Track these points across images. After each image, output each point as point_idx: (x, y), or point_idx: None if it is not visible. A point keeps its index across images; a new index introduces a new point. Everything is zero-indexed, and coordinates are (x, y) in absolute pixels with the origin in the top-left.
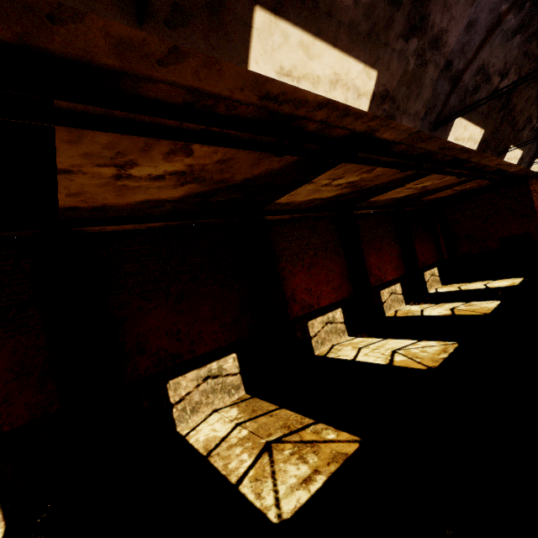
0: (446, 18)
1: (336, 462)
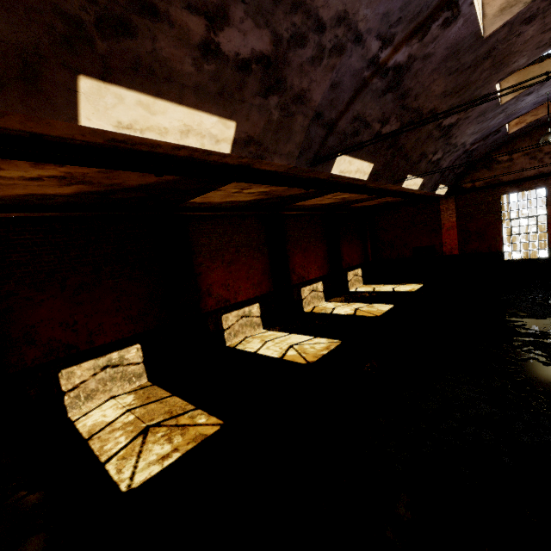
0: (306, 81)
1: (195, 442)
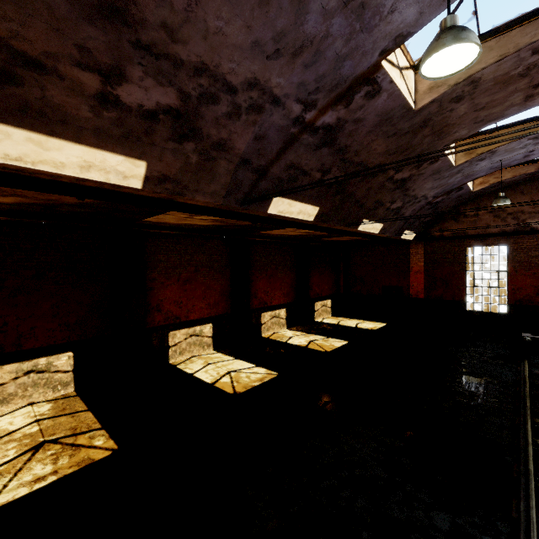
0: (225, 132)
1: (78, 466)
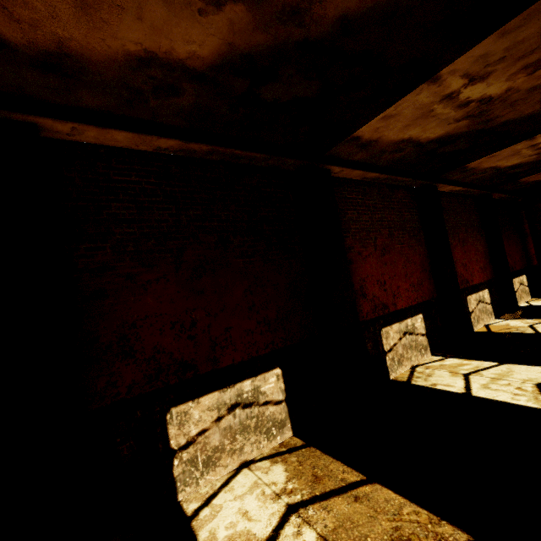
0: None
1: None
